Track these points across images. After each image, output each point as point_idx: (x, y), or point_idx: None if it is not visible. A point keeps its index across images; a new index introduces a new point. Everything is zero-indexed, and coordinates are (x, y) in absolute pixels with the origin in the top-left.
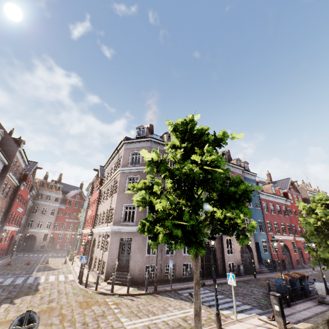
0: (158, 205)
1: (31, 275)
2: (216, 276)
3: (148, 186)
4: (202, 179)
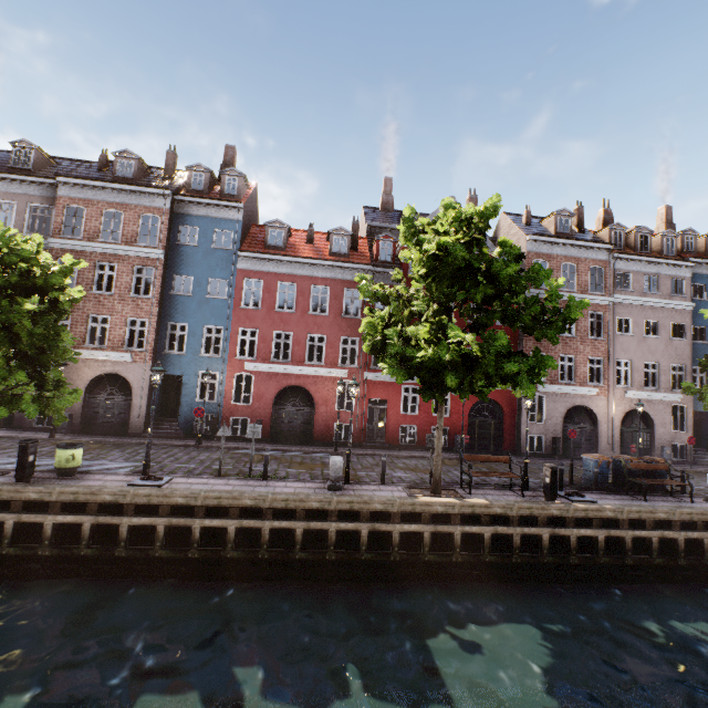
0: None
1: None
2: (9, 428)
3: None
4: None
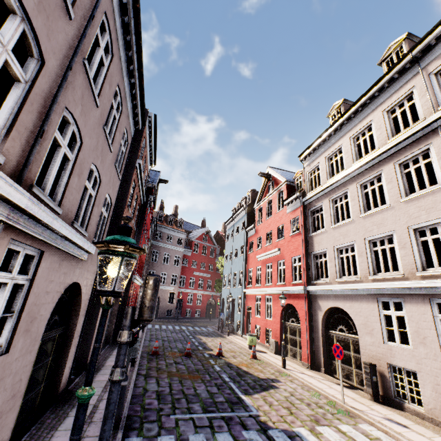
0: None
1: (257, 419)
2: None
3: None
4: None
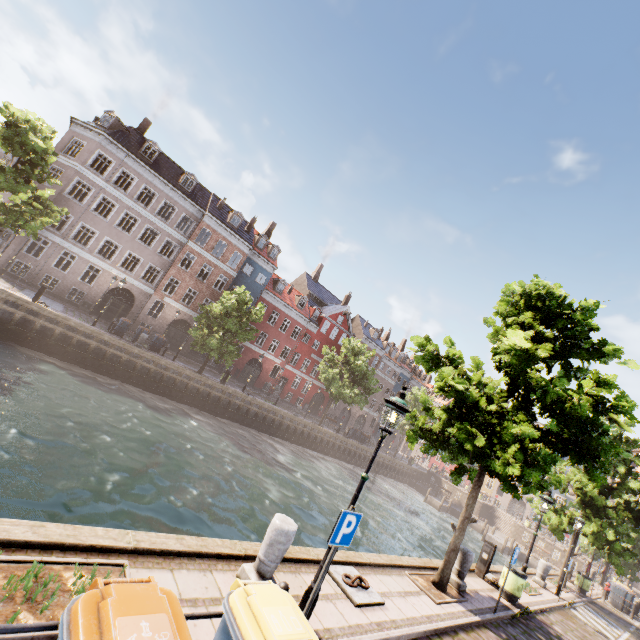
0: None
1: None
2: None
3: None
4: None
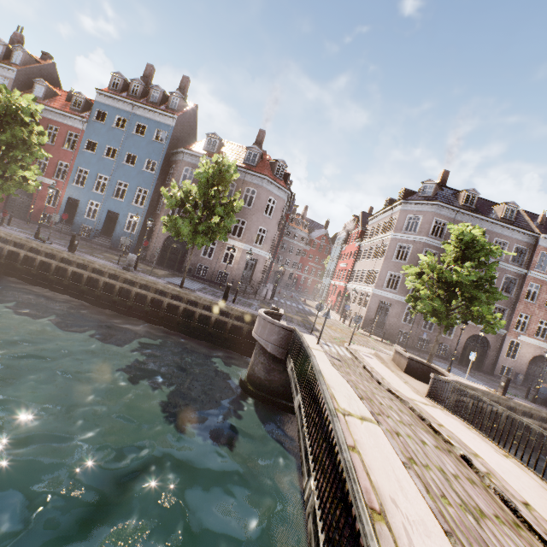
0: (421, 291)
1: (303, 306)
2: (477, 370)
3: (418, 273)
4: (457, 282)
